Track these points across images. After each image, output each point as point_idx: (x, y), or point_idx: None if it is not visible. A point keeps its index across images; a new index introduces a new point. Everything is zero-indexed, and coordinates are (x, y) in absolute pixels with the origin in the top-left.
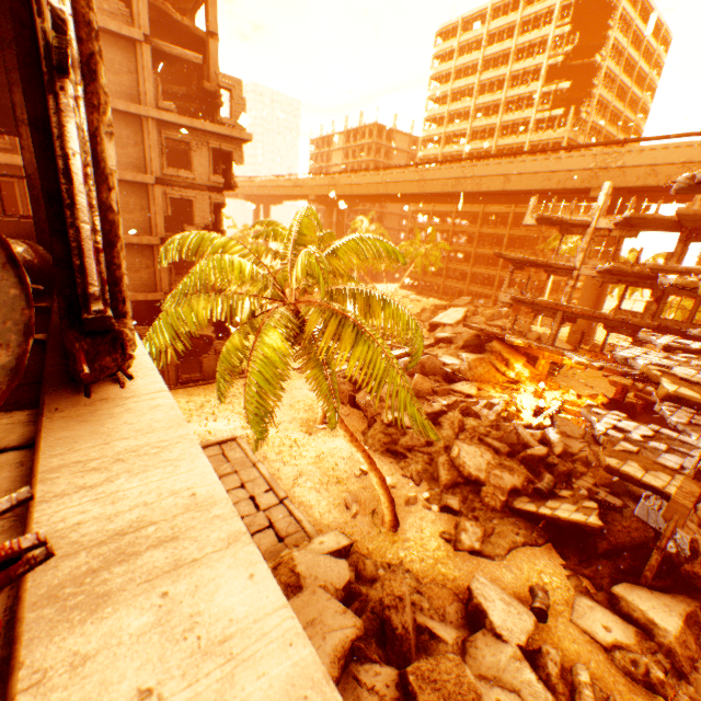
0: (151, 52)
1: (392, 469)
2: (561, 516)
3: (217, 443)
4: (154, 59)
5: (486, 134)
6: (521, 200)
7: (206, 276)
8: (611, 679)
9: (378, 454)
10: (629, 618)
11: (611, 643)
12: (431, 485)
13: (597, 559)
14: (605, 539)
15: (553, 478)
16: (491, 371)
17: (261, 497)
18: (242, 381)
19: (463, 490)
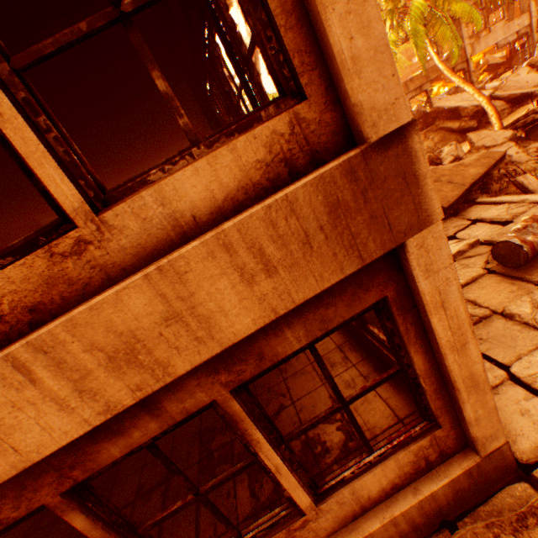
0: None
1: None
2: None
3: None
4: None
5: None
6: None
7: None
8: None
9: None
10: None
11: None
12: None
13: None
14: None
15: None
16: None
17: None
18: None
19: None
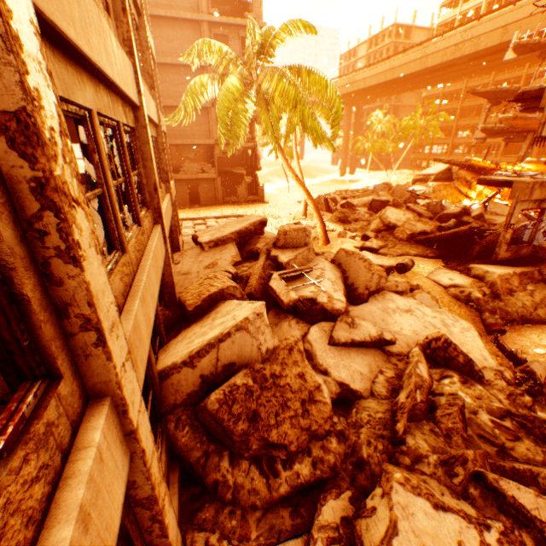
0: None
1: (338, 227)
2: (445, 231)
3: (235, 216)
4: None
5: (503, 0)
6: (531, 56)
7: (201, 48)
8: (439, 297)
9: (332, 222)
10: (474, 278)
11: (450, 284)
12: (361, 234)
13: (472, 261)
14: (478, 245)
15: (455, 220)
16: (453, 194)
17: None
18: (261, 205)
19: (383, 234)
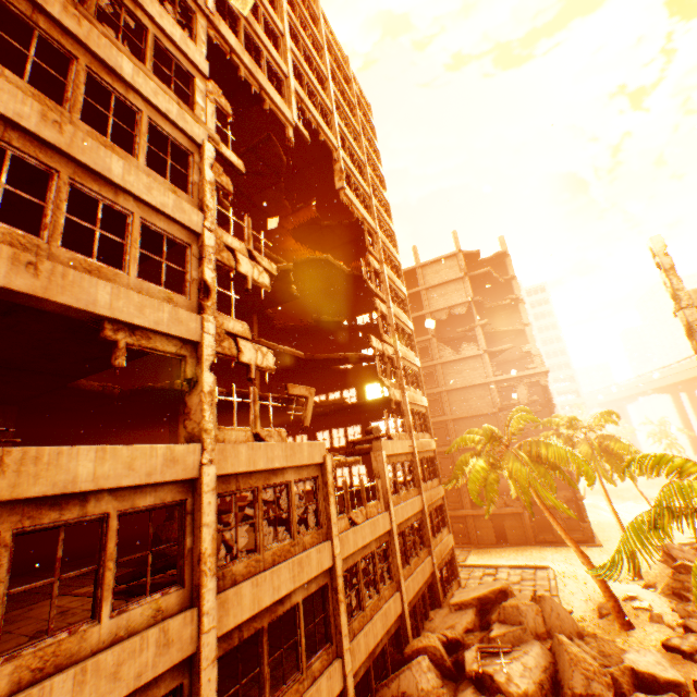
0: (489, 354)
1: (663, 603)
2: None
3: (533, 566)
4: (492, 355)
5: None
6: None
7: (458, 442)
8: None
9: (661, 594)
10: None
11: None
12: None
13: None
14: None
15: None
16: None
17: (539, 591)
18: (589, 547)
19: None
